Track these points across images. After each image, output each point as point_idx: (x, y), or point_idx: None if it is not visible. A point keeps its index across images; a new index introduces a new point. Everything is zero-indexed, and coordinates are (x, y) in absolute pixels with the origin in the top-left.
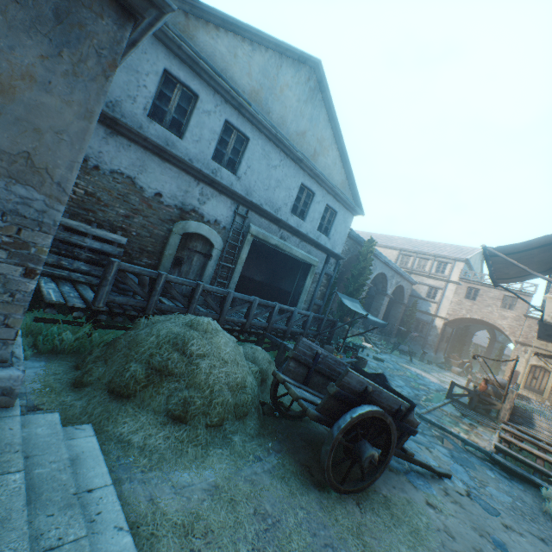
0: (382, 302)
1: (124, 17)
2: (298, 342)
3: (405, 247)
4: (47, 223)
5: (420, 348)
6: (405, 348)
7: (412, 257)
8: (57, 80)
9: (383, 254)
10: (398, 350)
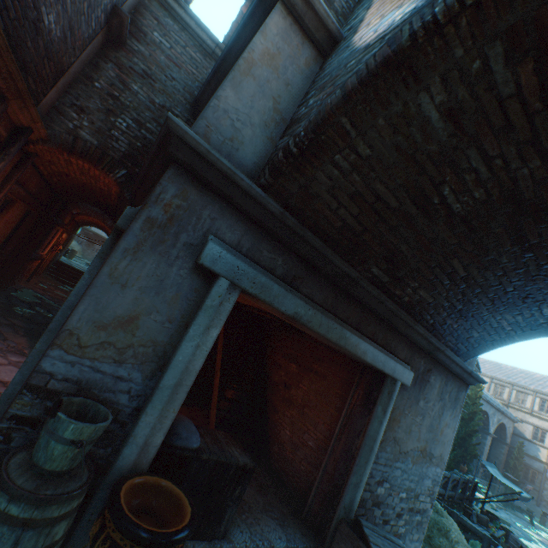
0: (484, 441)
1: (466, 387)
2: (508, 536)
3: (497, 376)
4: (438, 481)
5: (534, 504)
6: (522, 504)
7: (507, 388)
8: (450, 421)
9: (484, 392)
10: (514, 506)
